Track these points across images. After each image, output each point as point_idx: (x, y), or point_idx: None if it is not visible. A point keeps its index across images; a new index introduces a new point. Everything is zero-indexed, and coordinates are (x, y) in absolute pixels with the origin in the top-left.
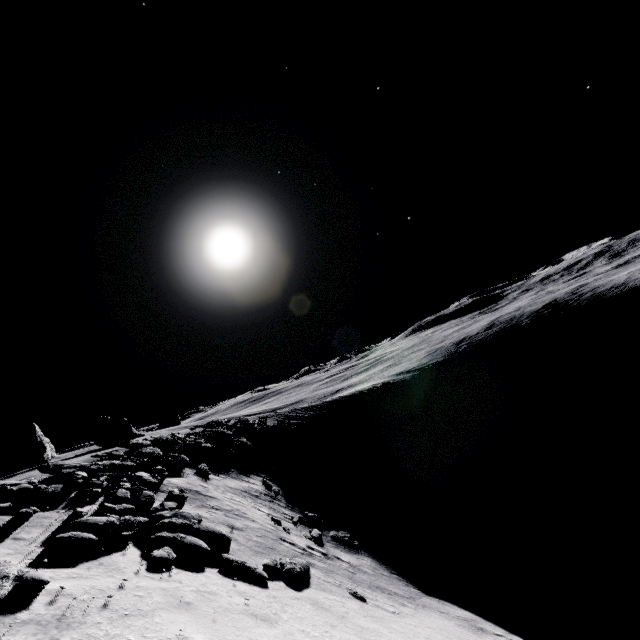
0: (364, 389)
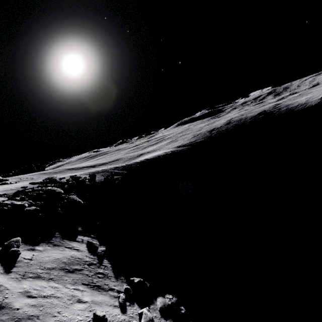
0: (160, 155)
